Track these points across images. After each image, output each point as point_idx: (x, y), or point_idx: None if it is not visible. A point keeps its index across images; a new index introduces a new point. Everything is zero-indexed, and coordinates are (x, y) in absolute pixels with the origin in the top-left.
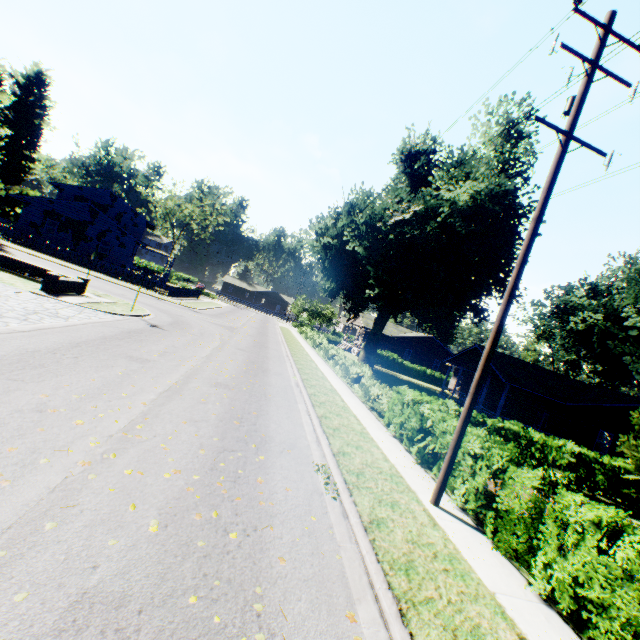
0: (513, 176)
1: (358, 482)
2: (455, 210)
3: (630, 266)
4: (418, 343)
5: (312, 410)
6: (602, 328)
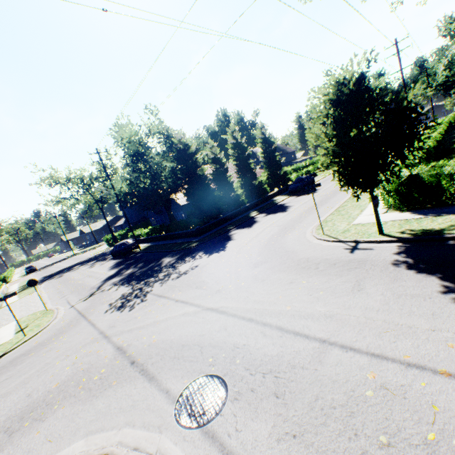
0: None
1: None
2: None
3: None
4: None
5: None
6: None
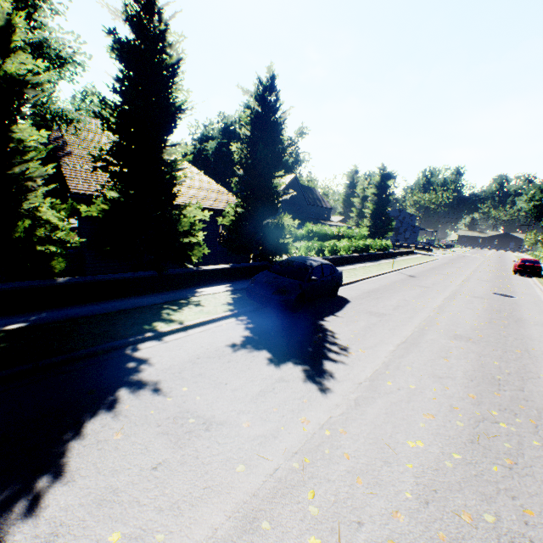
0: None
1: None
2: None
3: None
4: None
5: None
6: None
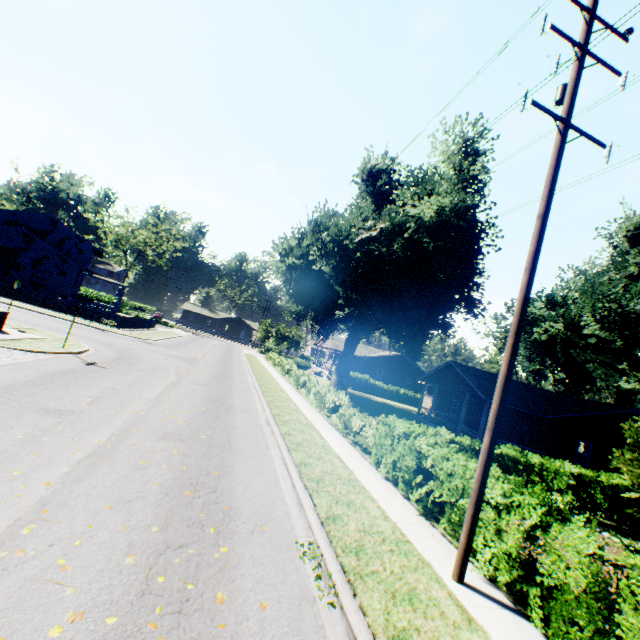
0: (473, 192)
1: (360, 566)
2: (421, 226)
3: (585, 276)
4: (389, 362)
5: (288, 456)
6: (563, 337)
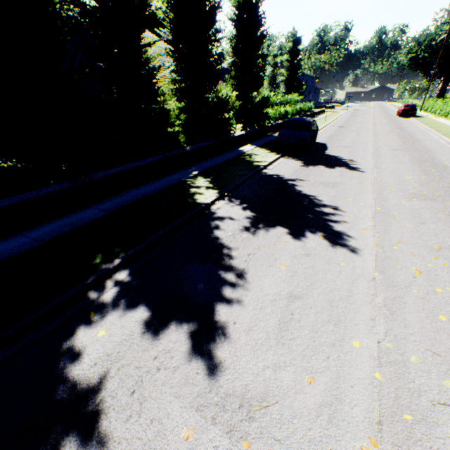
0: None
1: None
2: None
3: None
4: None
5: None
6: None
